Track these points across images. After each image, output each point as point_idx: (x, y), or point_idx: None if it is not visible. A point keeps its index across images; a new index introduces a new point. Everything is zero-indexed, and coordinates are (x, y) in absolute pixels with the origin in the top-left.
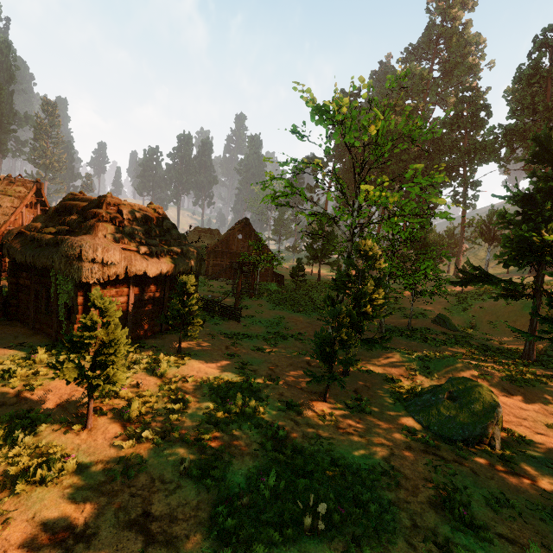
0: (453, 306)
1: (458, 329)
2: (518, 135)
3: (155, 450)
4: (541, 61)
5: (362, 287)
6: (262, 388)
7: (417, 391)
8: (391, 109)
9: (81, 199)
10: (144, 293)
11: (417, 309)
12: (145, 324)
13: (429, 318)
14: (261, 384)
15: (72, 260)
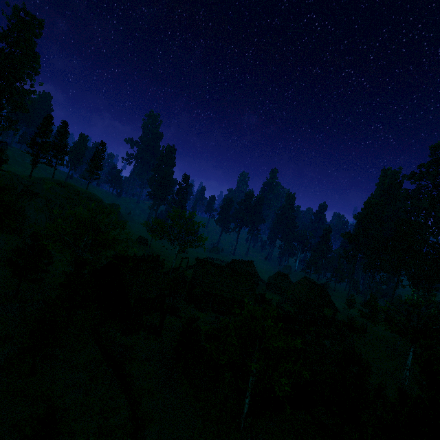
0: None
1: None
2: None
3: None
4: None
5: None
6: None
7: None
8: None
9: None
10: None
11: None
12: None
13: None
14: None
15: None
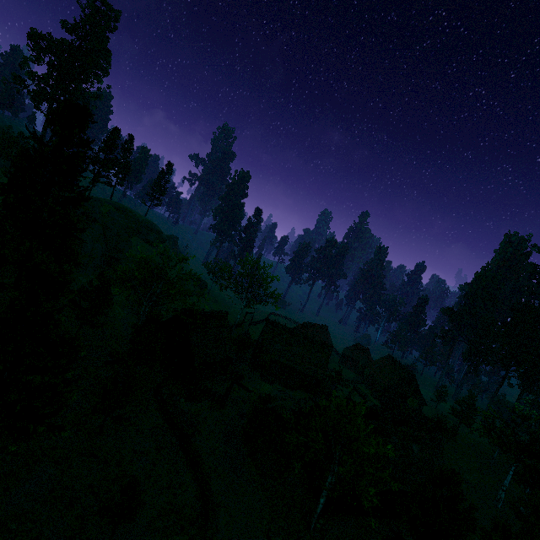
0: None
1: None
2: None
3: None
4: None
5: None
6: None
7: None
8: None
9: None
10: None
11: None
12: None
13: None
14: None
15: None
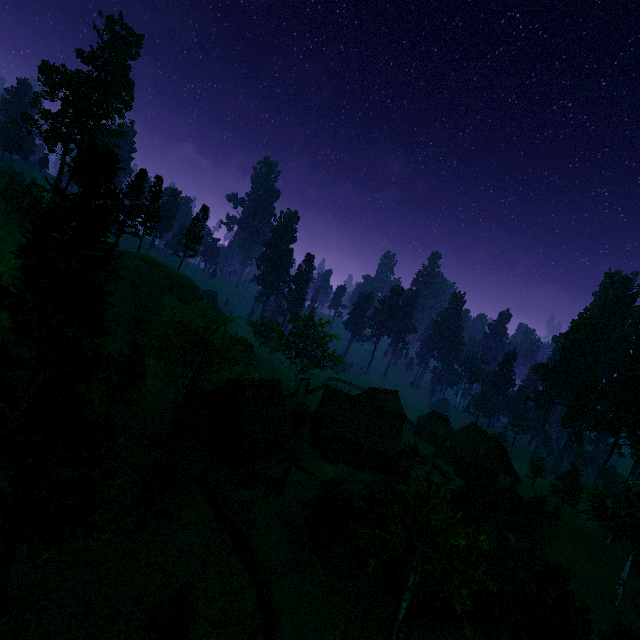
0: None
1: None
2: None
3: None
4: None
5: None
6: None
7: None
8: None
9: None
10: None
11: None
12: None
13: None
14: None
15: None
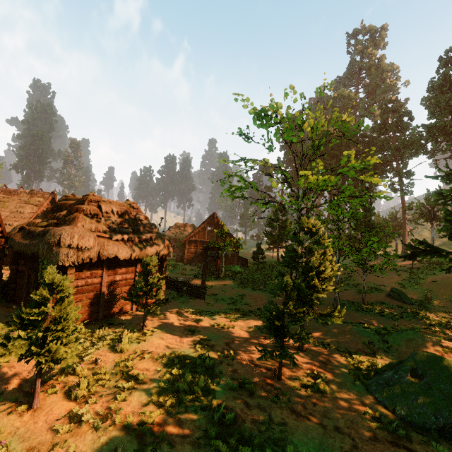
0: (405, 280)
1: (414, 303)
2: (440, 131)
3: (92, 436)
4: (449, 74)
5: (309, 261)
6: (216, 364)
7: (378, 368)
8: (322, 111)
9: (71, 199)
10: (117, 274)
11: (371, 285)
12: (117, 303)
13: (383, 292)
14: (215, 361)
15: (52, 246)
